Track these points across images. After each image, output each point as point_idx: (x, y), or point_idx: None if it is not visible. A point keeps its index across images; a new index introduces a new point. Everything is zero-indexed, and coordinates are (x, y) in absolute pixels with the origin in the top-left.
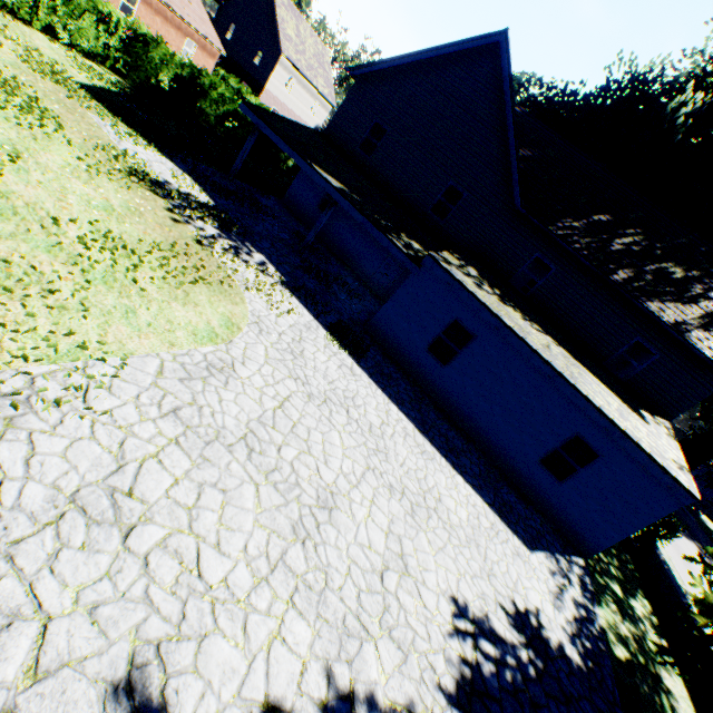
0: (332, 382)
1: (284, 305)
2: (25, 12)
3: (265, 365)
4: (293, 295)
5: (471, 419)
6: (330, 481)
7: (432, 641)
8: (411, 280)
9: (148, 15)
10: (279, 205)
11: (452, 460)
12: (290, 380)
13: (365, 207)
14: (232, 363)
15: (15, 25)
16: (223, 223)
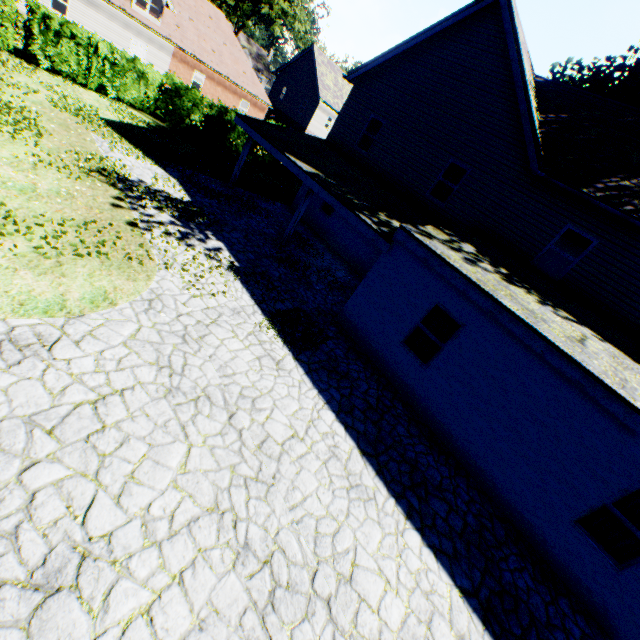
0: (230, 375)
1: (215, 287)
2: (81, 78)
3: (118, 347)
4: (239, 280)
5: (463, 441)
6: (100, 532)
7: None
8: (382, 259)
9: (212, 87)
10: (282, 209)
11: (411, 503)
12: (149, 368)
13: (339, 189)
14: (55, 340)
15: (72, 87)
16: (187, 214)
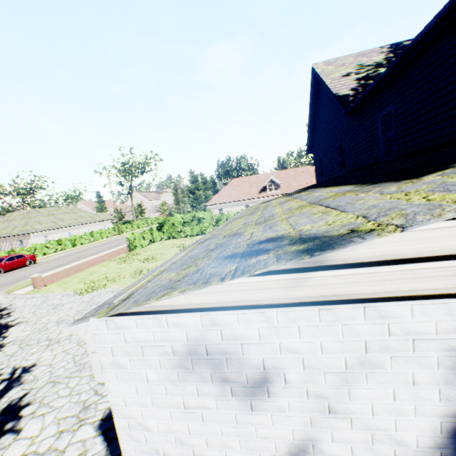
0: None
1: None
2: None
3: None
4: None
5: None
6: None
7: (14, 361)
8: None
9: None
10: None
11: None
12: None
13: None
14: None
15: None
16: None
